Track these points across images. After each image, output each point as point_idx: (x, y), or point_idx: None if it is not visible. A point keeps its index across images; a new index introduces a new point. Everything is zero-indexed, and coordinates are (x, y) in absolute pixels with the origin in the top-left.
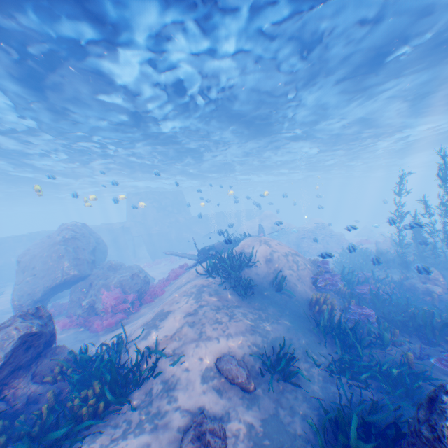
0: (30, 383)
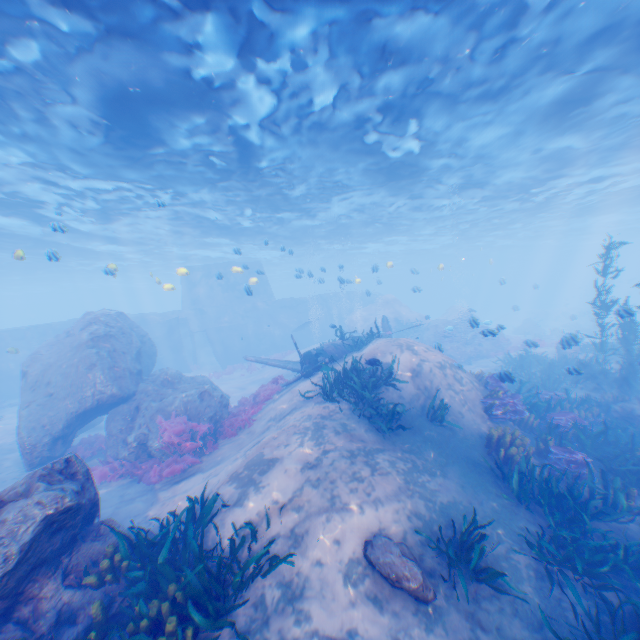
0: (60, 588)
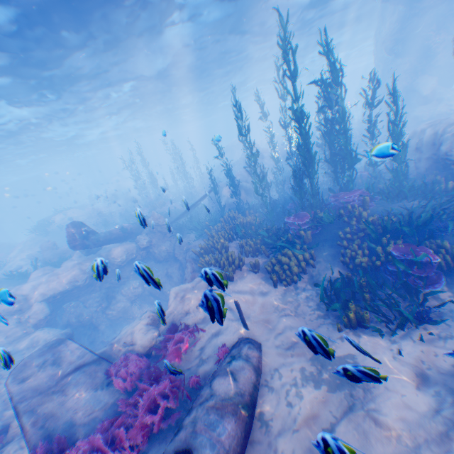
0: None
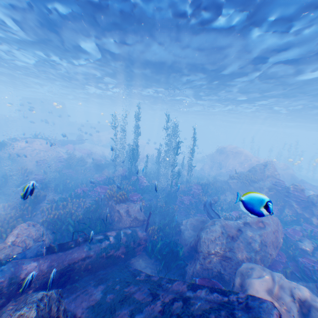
0: None
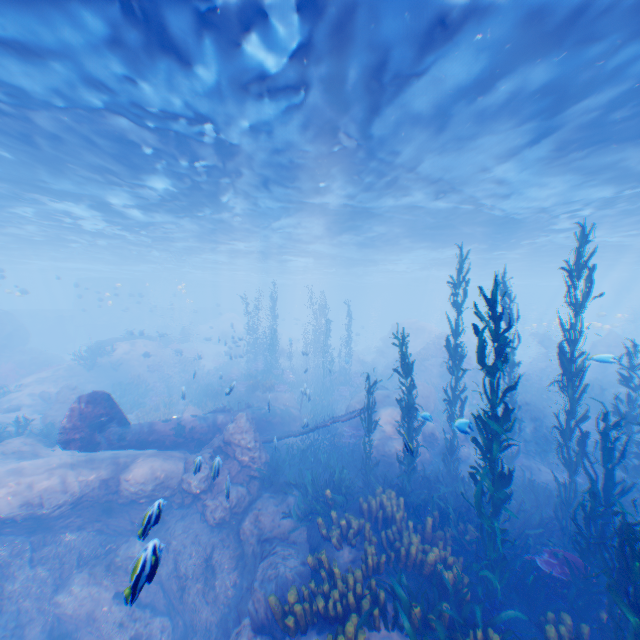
0: None
